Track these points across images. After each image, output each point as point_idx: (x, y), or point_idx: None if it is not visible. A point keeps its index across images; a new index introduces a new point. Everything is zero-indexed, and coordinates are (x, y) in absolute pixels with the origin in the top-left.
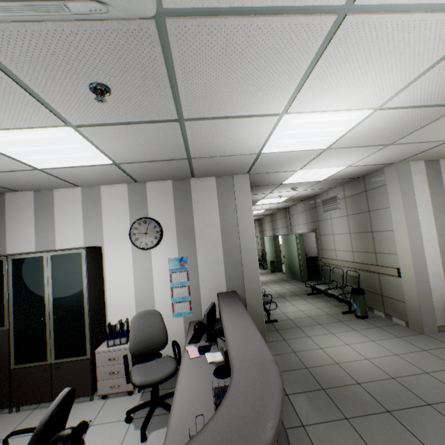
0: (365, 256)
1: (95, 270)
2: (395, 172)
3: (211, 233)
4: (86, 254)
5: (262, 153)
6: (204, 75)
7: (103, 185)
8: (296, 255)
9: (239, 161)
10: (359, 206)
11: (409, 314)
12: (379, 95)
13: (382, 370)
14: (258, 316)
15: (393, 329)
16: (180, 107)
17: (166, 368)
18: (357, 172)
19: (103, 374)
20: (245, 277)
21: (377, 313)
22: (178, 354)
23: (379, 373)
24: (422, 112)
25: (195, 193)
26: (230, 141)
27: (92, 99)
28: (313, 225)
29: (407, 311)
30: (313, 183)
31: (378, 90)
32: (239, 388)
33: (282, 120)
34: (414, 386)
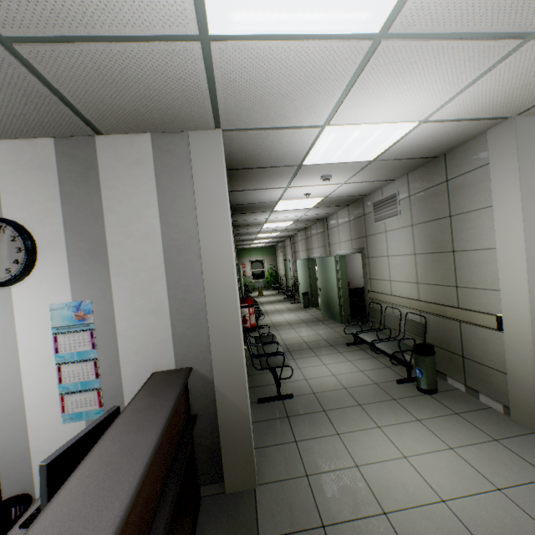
0: (438, 292)
1: None
2: (512, 135)
3: (143, 252)
4: None
5: (214, 38)
6: None
7: None
8: (335, 286)
9: (169, 74)
10: (433, 209)
11: (514, 396)
12: None
13: None
14: (238, 413)
15: (484, 421)
16: None
17: None
18: (436, 140)
19: None
20: (213, 340)
21: (452, 384)
22: None
23: None
24: None
25: (106, 168)
26: None
27: None
28: (359, 243)
29: (509, 390)
30: (359, 166)
31: None
32: None
33: None
34: None
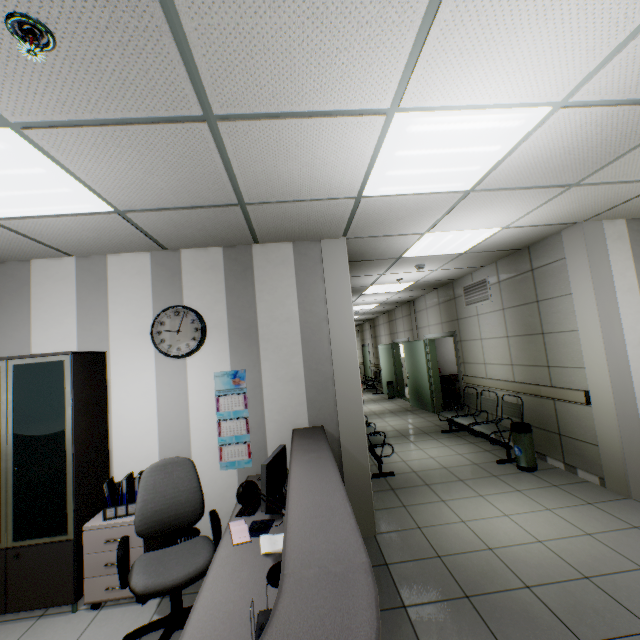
0: (532, 373)
1: (91, 390)
2: (581, 236)
3: (285, 332)
4: (73, 364)
5: (364, 197)
6: (230, 2)
7: (112, 253)
8: (425, 372)
9: (327, 212)
10: (521, 294)
11: (606, 465)
12: (566, 72)
13: (567, 563)
14: (360, 467)
15: (580, 490)
16: (202, 87)
17: (194, 560)
18: (518, 238)
19: (94, 566)
20: (339, 404)
21: (552, 463)
22: (216, 536)
23: (562, 568)
24: (636, 117)
25: (259, 268)
26: (306, 170)
27: (24, 59)
28: (450, 326)
29: (601, 461)
30: (450, 257)
31: (564, 57)
32: (284, 638)
33: (392, 125)
34: (625, 595)
